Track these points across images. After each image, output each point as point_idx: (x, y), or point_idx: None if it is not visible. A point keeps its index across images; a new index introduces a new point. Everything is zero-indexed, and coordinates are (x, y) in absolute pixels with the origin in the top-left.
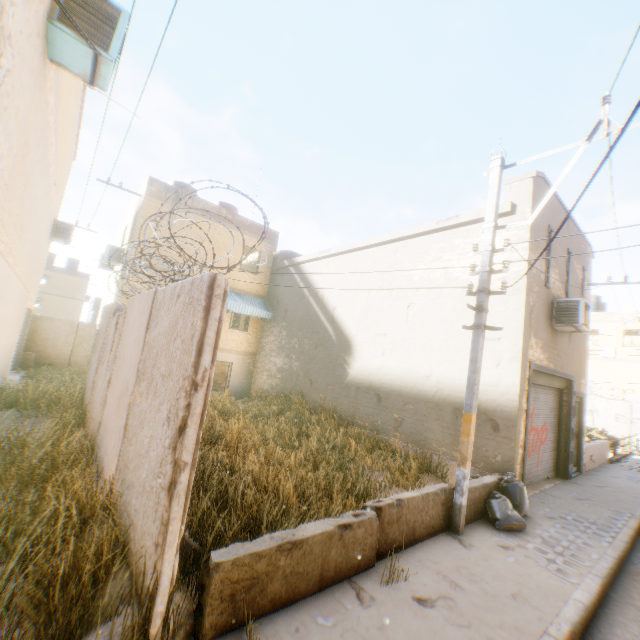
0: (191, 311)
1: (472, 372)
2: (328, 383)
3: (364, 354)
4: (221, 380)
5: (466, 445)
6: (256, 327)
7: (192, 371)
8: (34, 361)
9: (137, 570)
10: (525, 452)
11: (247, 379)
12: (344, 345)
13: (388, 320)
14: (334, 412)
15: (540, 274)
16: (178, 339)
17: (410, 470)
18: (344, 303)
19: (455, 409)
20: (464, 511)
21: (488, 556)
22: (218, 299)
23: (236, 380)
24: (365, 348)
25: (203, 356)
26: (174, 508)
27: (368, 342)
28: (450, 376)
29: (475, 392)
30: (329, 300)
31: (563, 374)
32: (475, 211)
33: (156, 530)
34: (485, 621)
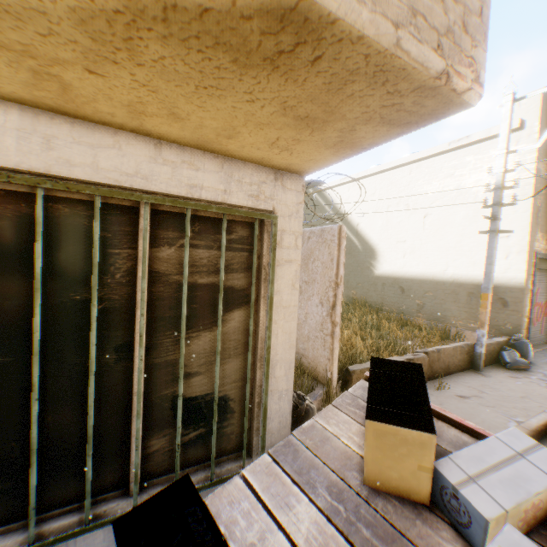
0: (326, 246)
1: (487, 264)
2: (358, 282)
3: (387, 258)
4: None
5: (483, 314)
6: None
7: (335, 277)
8: None
9: (315, 374)
10: (529, 320)
11: None
12: (369, 252)
13: (406, 229)
14: (365, 303)
15: (546, 178)
16: (316, 262)
17: (434, 338)
18: (366, 219)
19: (469, 293)
20: (482, 357)
21: (501, 381)
22: (343, 239)
23: None
24: (388, 253)
25: (340, 269)
26: (335, 343)
27: (390, 248)
28: (464, 269)
29: (490, 278)
30: (352, 218)
31: None
32: (484, 130)
33: (327, 353)
34: (503, 406)
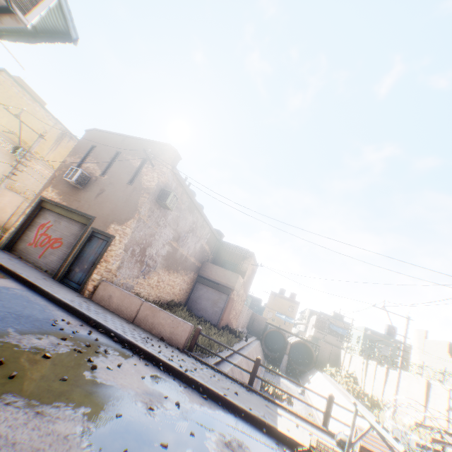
0: None
1: None
2: None
3: None
4: None
5: None
6: None
7: None
8: None
9: None
10: (16, 230)
11: None
12: None
13: None
14: None
15: (74, 164)
16: None
17: None
18: None
19: None
20: None
21: None
22: None
23: None
24: None
25: None
26: None
27: None
28: None
29: None
30: None
31: (78, 211)
32: None
33: None
34: None
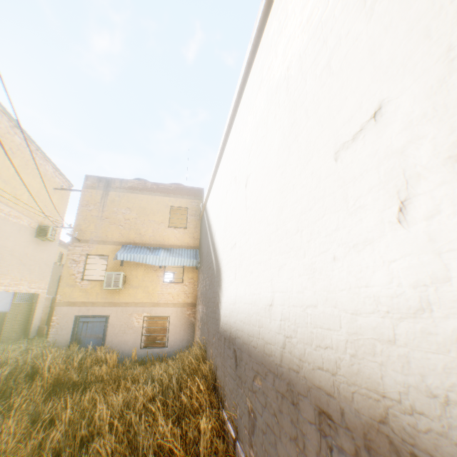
0: None
1: None
2: (213, 332)
3: (226, 282)
4: (161, 336)
5: None
6: (192, 277)
7: None
8: (46, 332)
9: None
10: None
11: (189, 332)
12: (218, 276)
13: (235, 220)
14: (213, 379)
15: None
16: None
17: None
18: (217, 223)
19: (320, 413)
20: None
21: None
22: None
23: (176, 334)
24: (226, 273)
25: None
26: None
27: (227, 263)
28: (296, 296)
29: None
30: (213, 227)
31: None
32: None
33: None
34: None
